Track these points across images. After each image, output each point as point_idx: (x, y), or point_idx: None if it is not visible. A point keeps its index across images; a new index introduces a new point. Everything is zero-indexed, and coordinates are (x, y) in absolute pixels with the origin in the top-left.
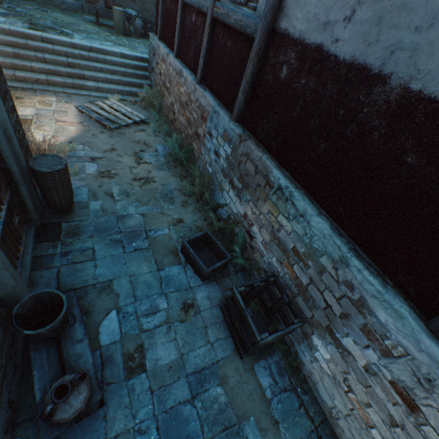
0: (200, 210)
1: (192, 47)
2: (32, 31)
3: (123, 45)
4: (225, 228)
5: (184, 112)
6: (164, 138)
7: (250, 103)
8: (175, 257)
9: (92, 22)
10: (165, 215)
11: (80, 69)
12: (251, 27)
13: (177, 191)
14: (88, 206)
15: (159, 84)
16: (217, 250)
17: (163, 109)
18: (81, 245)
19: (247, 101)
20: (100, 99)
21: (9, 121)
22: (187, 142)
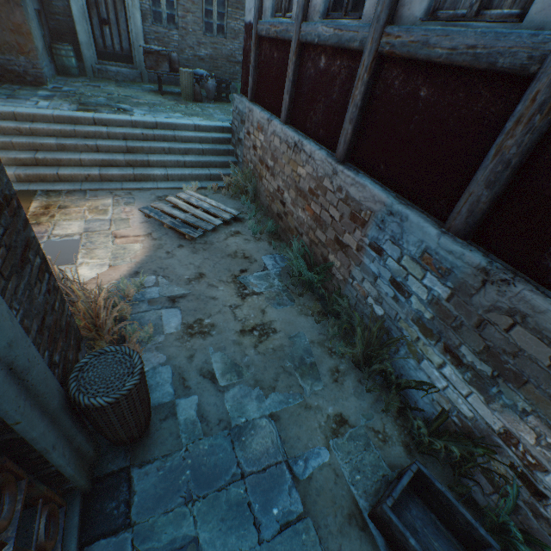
0: (371, 391)
1: (319, 106)
2: (81, 112)
3: (196, 114)
4: (448, 449)
5: (306, 204)
6: (273, 244)
7: (506, 204)
8: (362, 534)
9: (154, 91)
10: (312, 410)
11: (143, 153)
12: (515, 52)
13: (316, 347)
14: (174, 410)
15: (252, 161)
16: (450, 514)
17: (260, 195)
18: (173, 534)
19: (496, 200)
20: (171, 192)
21: (24, 331)
22: (315, 251)
